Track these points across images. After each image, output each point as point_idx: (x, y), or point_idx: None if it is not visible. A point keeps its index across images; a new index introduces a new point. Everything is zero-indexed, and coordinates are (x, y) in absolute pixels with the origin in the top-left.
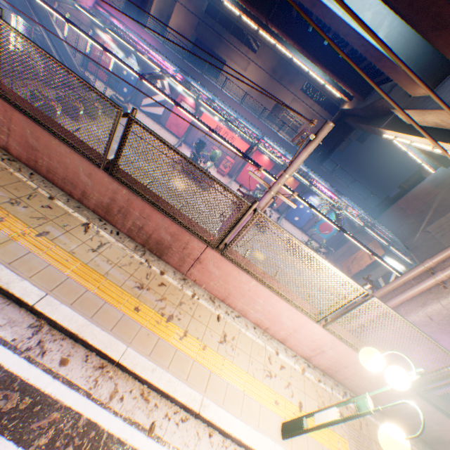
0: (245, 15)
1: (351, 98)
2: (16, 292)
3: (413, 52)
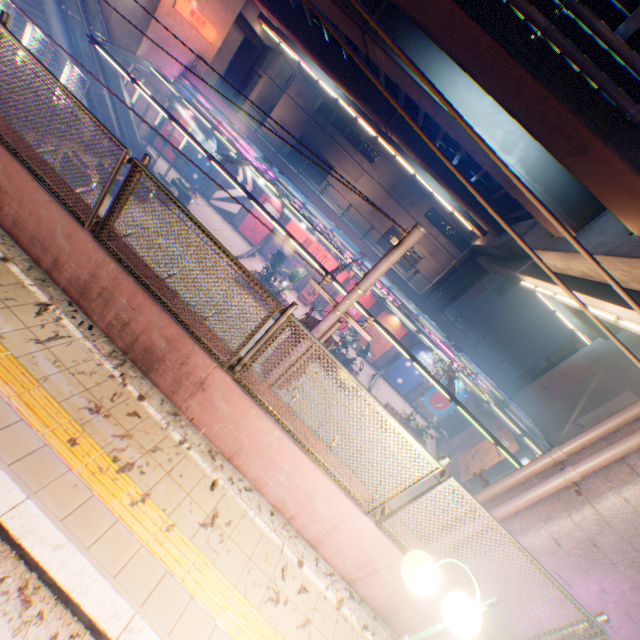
0: (362, 118)
1: (484, 232)
2: None
3: (554, 182)
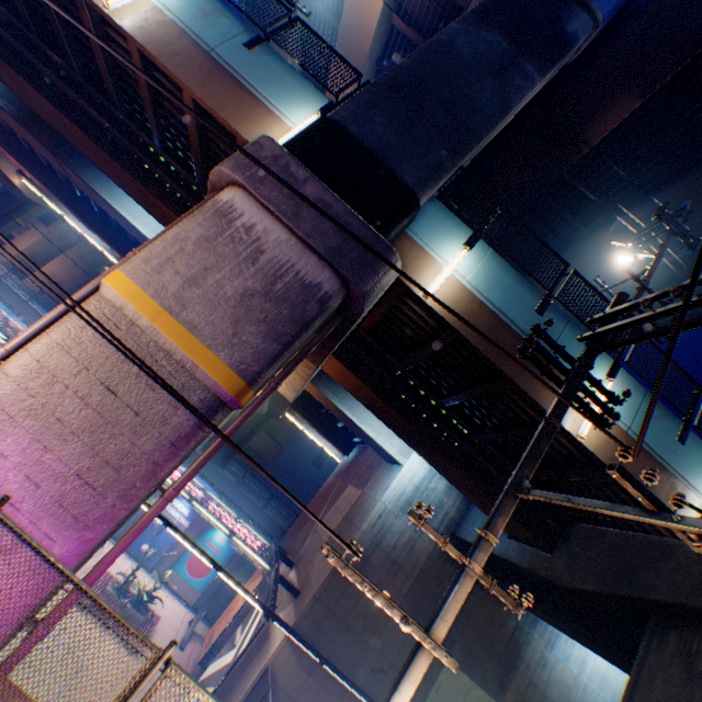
0: None
1: None
2: None
3: None
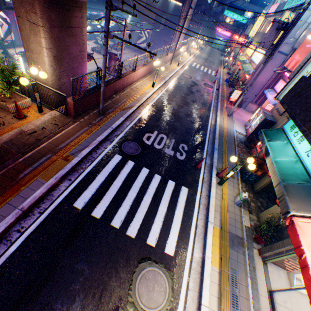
0: None
1: None
2: (187, 61)
3: None
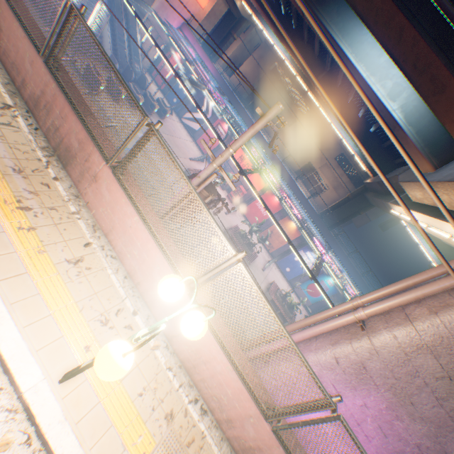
0: (299, 76)
1: (375, 174)
2: None
3: (425, 127)
